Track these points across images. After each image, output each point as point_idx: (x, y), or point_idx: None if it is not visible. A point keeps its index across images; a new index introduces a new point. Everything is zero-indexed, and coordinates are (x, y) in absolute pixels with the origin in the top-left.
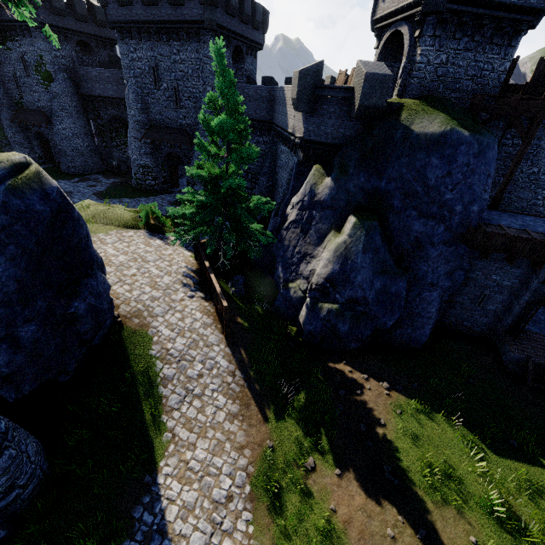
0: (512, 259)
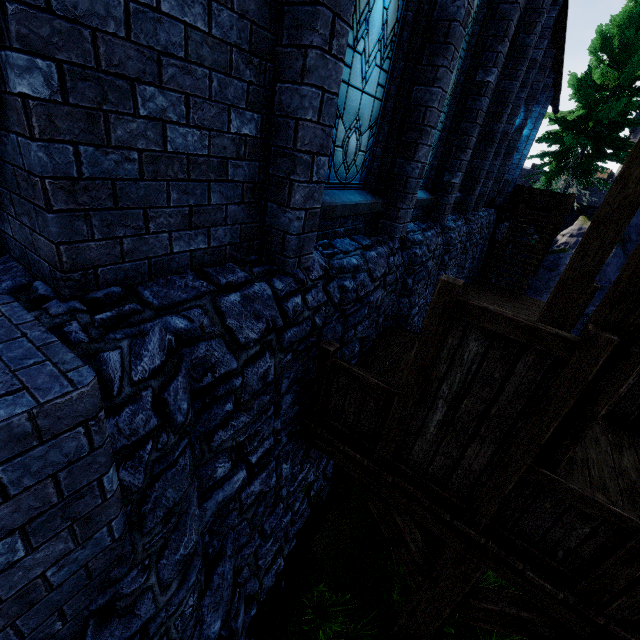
0: None
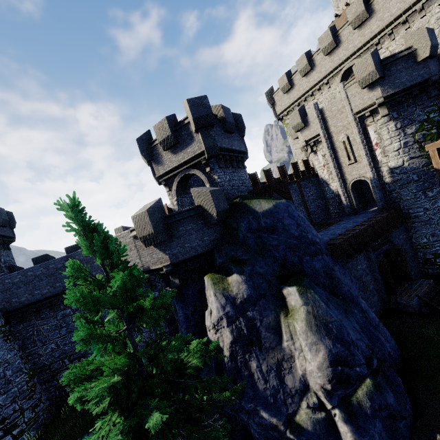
0: (359, 249)
